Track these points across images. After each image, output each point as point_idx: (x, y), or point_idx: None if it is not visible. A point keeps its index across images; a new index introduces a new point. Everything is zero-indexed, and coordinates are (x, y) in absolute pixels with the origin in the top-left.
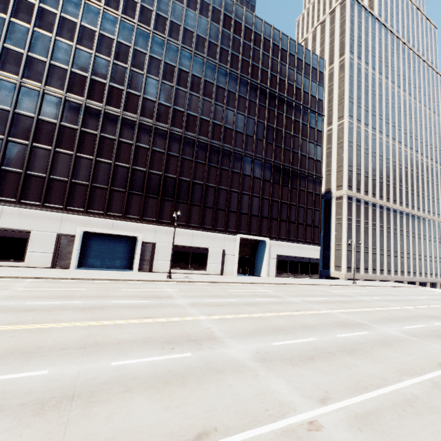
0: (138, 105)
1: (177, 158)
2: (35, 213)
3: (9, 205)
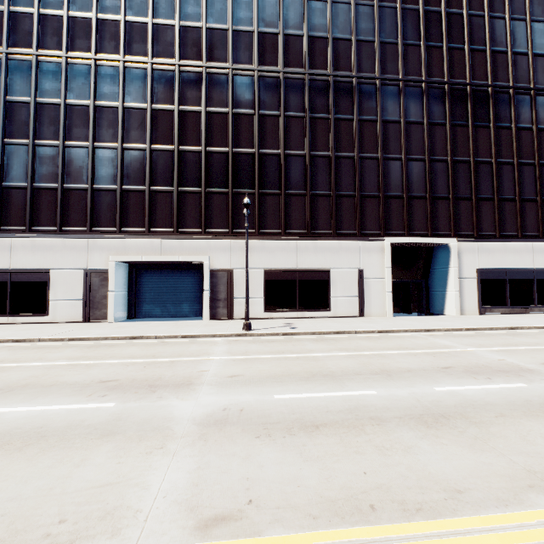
0: (174, 42)
1: (251, 117)
2: (52, 244)
3: (18, 236)
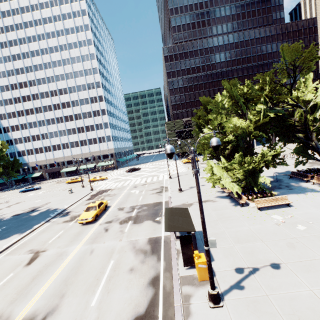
0: None
1: None
2: None
3: None
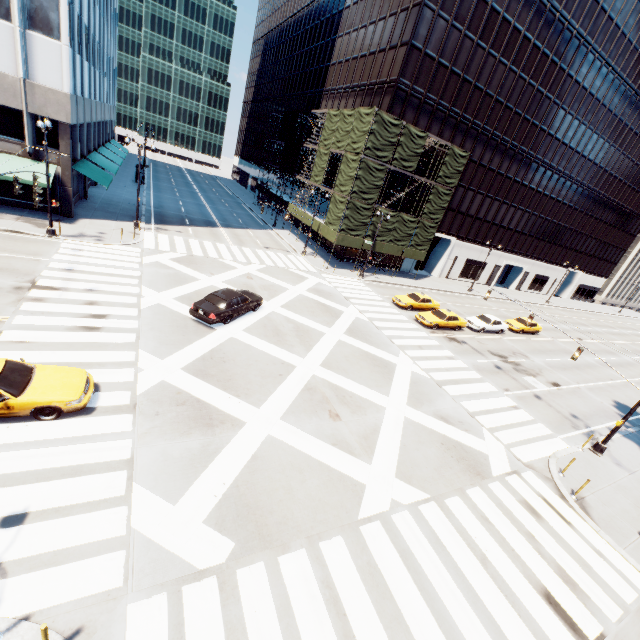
0: (574, 163)
1: (571, 208)
2: (492, 252)
3: (486, 247)
